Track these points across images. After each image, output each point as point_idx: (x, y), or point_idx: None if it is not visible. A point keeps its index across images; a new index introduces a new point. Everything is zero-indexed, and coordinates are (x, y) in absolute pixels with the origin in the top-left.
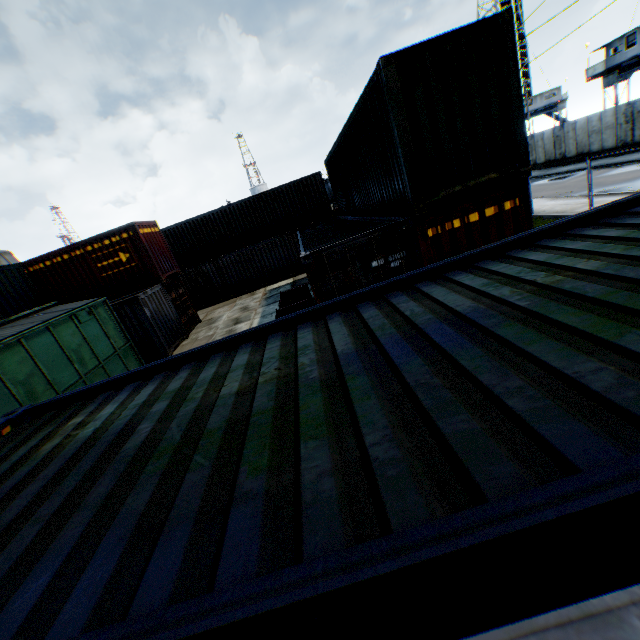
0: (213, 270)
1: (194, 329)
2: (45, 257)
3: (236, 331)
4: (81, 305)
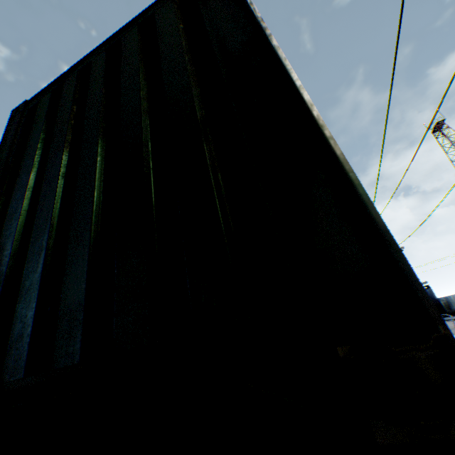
0: None
1: None
2: None
3: None
4: None
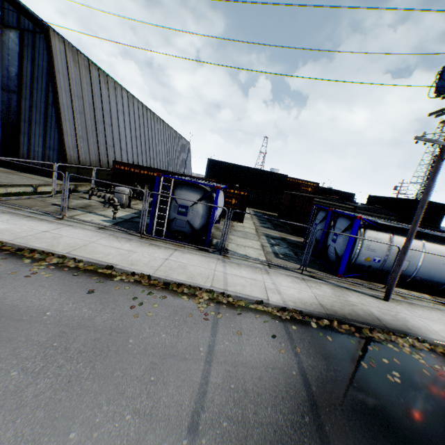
0: None
1: None
2: (291, 178)
3: None
4: None
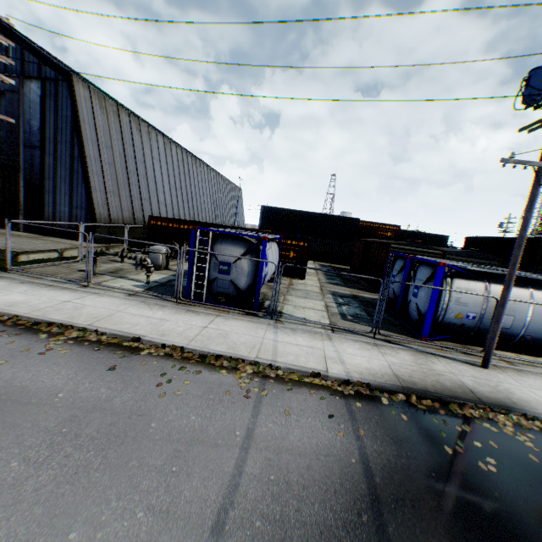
0: None
1: None
2: (364, 221)
3: None
4: None
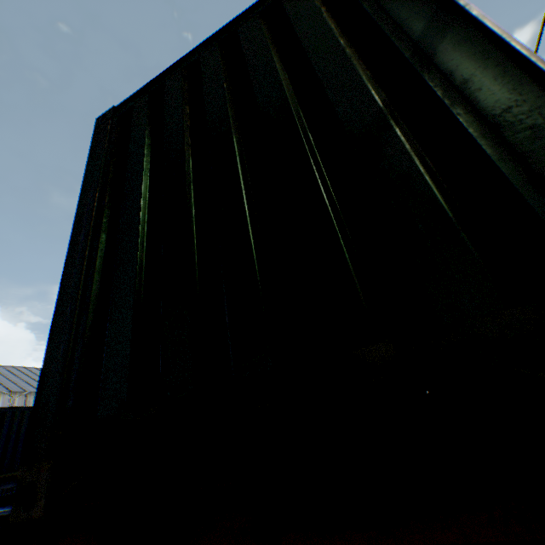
0: None
1: None
2: None
3: None
4: None
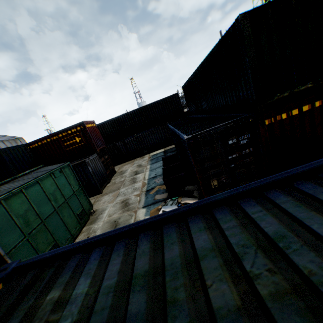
0: (122, 145)
1: (113, 177)
2: (38, 140)
3: (136, 179)
4: (56, 167)
